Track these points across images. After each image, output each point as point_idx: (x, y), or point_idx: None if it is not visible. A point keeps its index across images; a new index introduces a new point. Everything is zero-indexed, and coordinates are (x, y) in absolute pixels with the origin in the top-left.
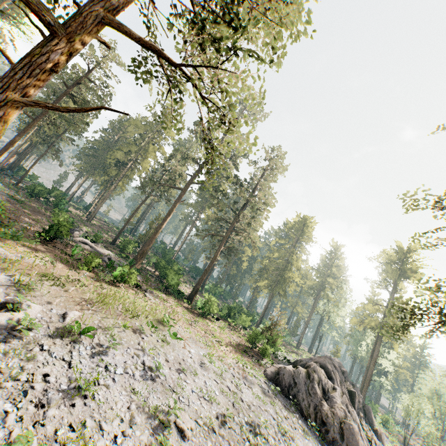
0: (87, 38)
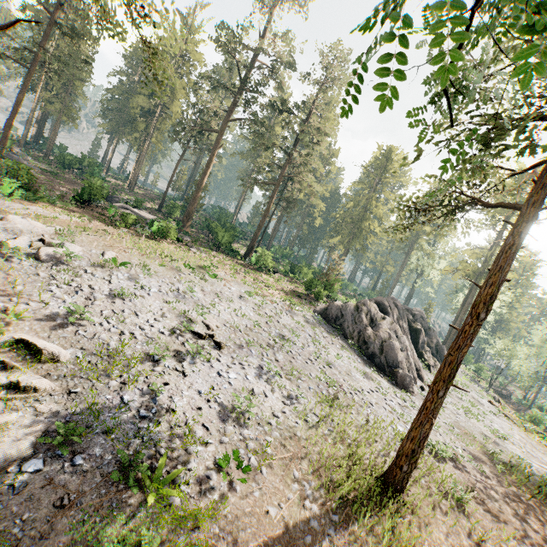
0: None
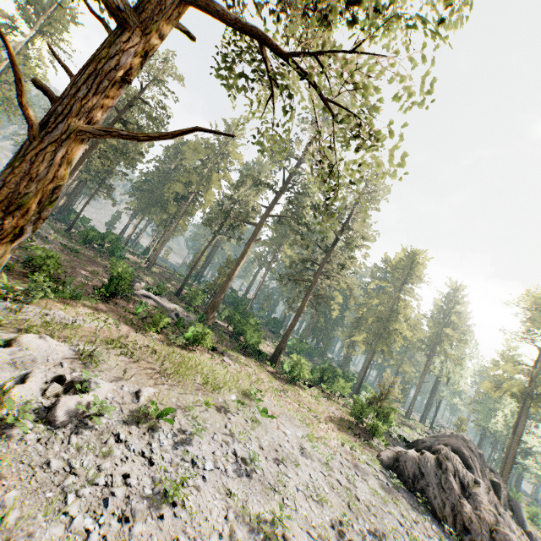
0: (166, 28)
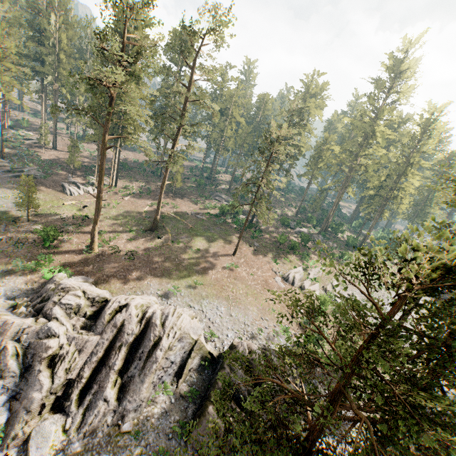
0: None
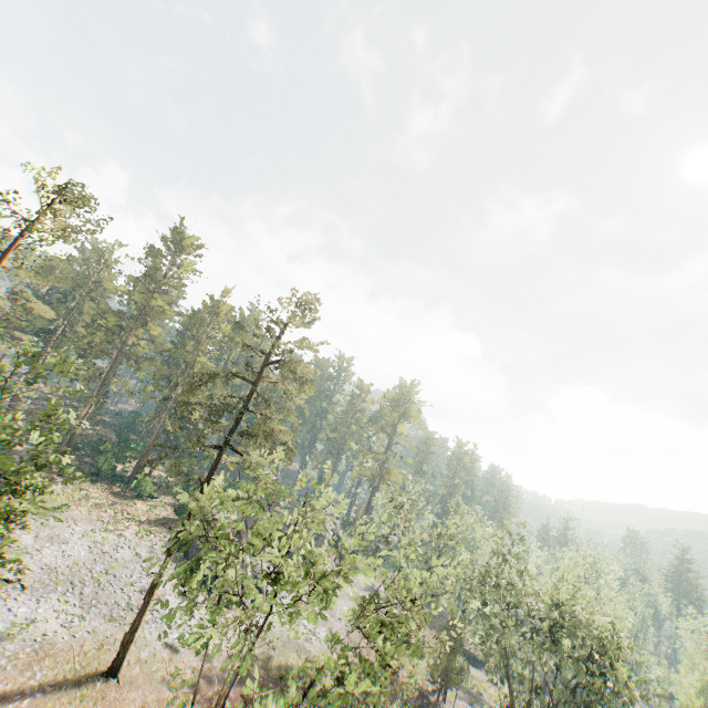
0: None
